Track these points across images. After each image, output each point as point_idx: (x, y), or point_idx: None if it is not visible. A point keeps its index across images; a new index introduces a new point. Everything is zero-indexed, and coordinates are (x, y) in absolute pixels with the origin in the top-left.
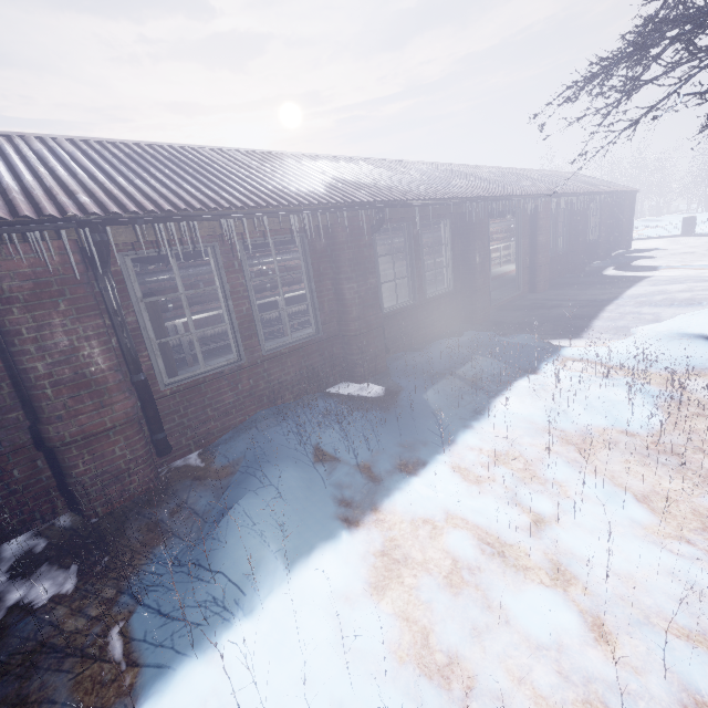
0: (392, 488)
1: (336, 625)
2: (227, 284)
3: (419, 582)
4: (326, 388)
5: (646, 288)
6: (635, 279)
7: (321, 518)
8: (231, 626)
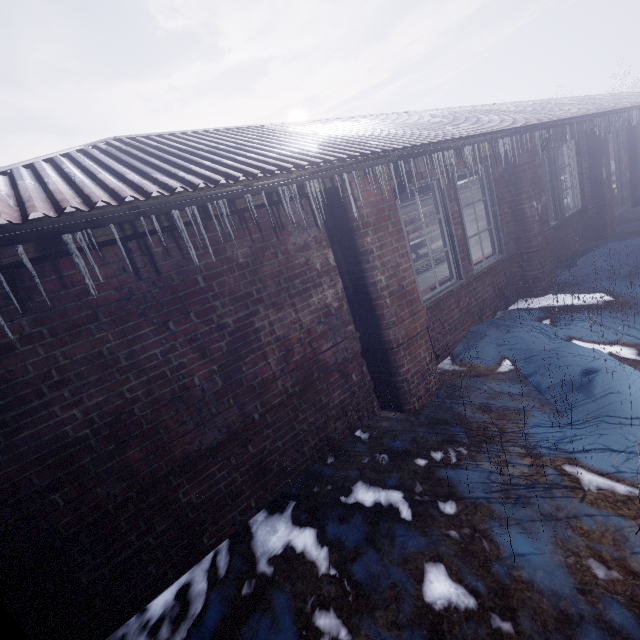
0: None
1: None
2: (450, 212)
3: None
4: (509, 306)
5: None
6: None
7: None
8: None
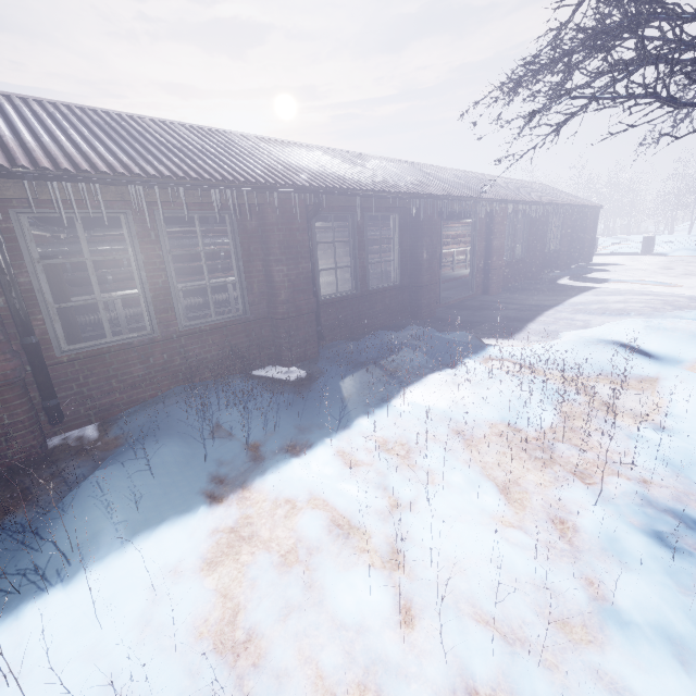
0: (269, 467)
1: (151, 599)
2: (140, 254)
3: (254, 559)
4: (252, 370)
5: (588, 297)
6: (583, 289)
7: (186, 493)
8: (44, 595)
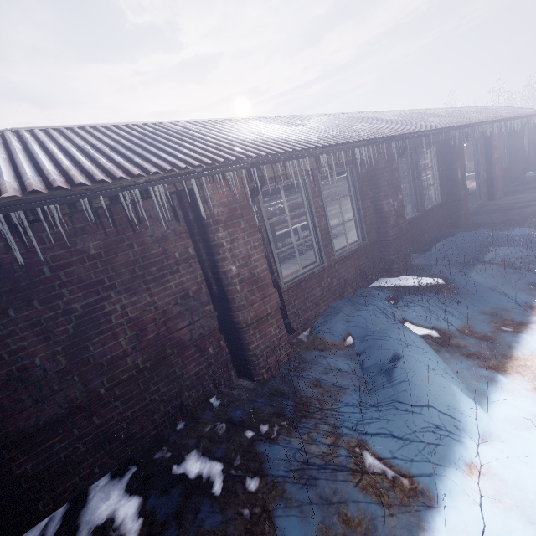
0: (510, 342)
1: None
2: (313, 206)
3: None
4: (371, 283)
5: None
6: None
7: (465, 367)
8: (465, 445)
